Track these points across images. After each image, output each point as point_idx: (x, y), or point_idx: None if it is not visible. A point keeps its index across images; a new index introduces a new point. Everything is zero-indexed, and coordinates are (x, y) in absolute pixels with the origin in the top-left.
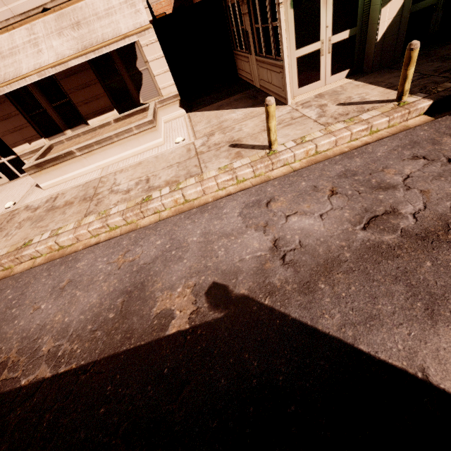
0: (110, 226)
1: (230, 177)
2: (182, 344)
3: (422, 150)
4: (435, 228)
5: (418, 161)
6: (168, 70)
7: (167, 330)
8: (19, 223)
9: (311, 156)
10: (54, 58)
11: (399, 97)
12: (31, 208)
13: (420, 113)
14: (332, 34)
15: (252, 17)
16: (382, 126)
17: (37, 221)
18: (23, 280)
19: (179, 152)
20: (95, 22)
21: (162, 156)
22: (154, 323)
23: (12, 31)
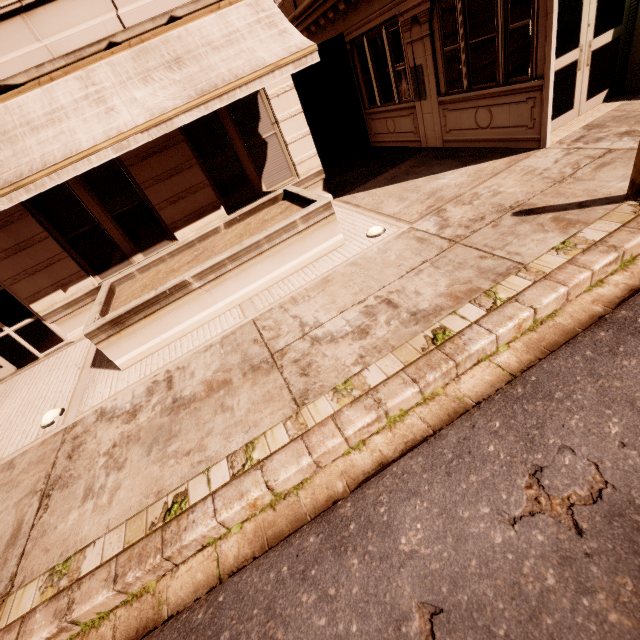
0: (390, 414)
1: (614, 256)
2: None
3: None
4: None
5: None
6: (307, 133)
7: None
8: (108, 456)
9: None
10: (145, 116)
11: None
12: (117, 415)
13: None
14: (593, 37)
15: (437, 40)
16: None
17: (161, 441)
18: (240, 636)
19: (401, 247)
20: (209, 55)
21: (368, 260)
22: None
23: (48, 84)
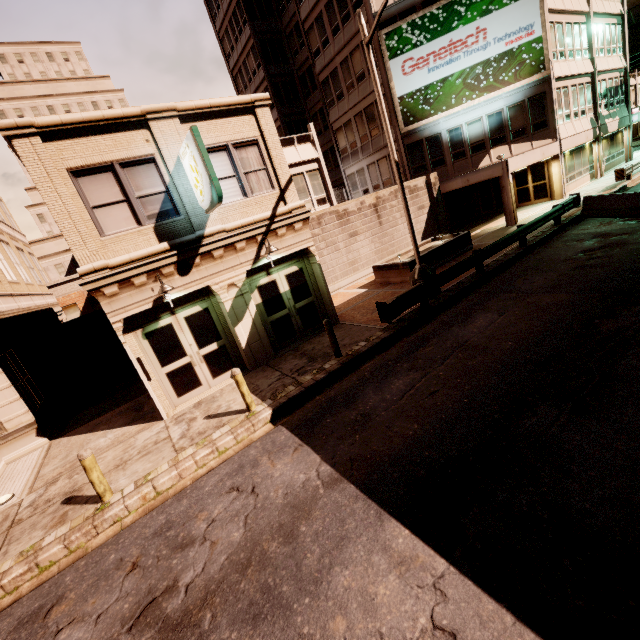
0: None
1: (25, 568)
2: None
3: (241, 477)
4: (195, 604)
5: (231, 495)
6: (16, 400)
7: None
8: None
9: (152, 499)
10: None
11: (248, 408)
12: None
13: (266, 422)
14: (199, 349)
15: None
16: (231, 444)
17: None
18: None
19: None
20: None
21: None
22: None
23: None
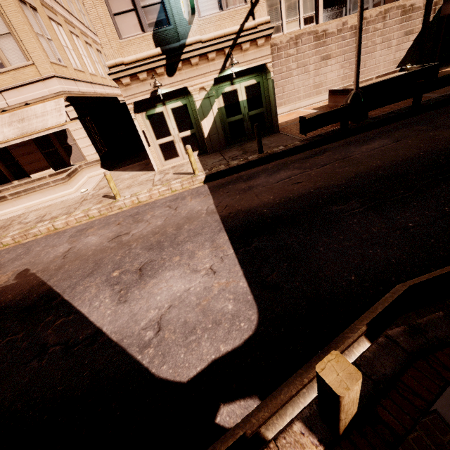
0: (4, 244)
1: (83, 215)
2: None
3: (174, 202)
4: (132, 240)
5: (166, 208)
6: (90, 145)
7: None
8: None
9: (136, 204)
10: (2, 139)
11: (194, 172)
12: None
13: (201, 182)
14: (179, 132)
15: None
16: (179, 188)
17: None
18: None
19: (76, 199)
20: (34, 119)
21: (65, 201)
22: None
23: None
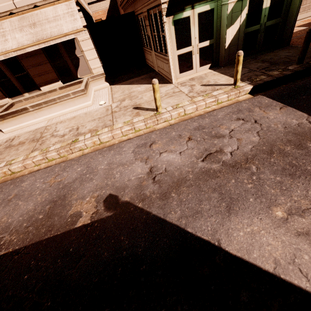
0: (49, 158)
1: (130, 128)
2: (84, 233)
3: (242, 115)
4: (241, 160)
5: (239, 121)
6: (97, 57)
7: (76, 225)
8: None
9: (182, 116)
10: (16, 46)
11: (234, 83)
12: None
13: (246, 93)
14: (199, 42)
15: (151, 28)
16: (224, 100)
17: None
18: None
19: (101, 111)
20: (46, 24)
21: (89, 113)
22: (68, 220)
23: None
